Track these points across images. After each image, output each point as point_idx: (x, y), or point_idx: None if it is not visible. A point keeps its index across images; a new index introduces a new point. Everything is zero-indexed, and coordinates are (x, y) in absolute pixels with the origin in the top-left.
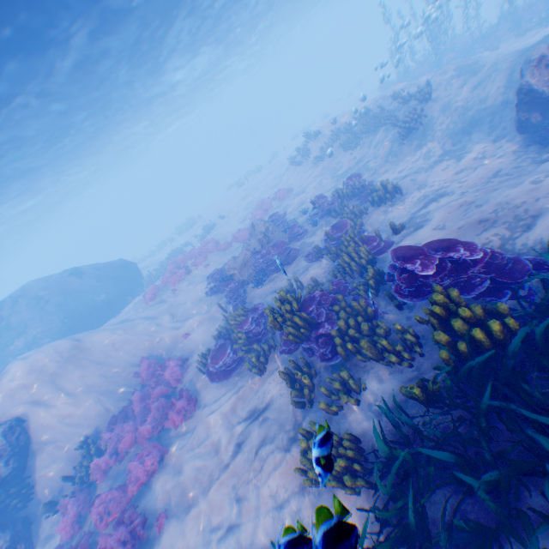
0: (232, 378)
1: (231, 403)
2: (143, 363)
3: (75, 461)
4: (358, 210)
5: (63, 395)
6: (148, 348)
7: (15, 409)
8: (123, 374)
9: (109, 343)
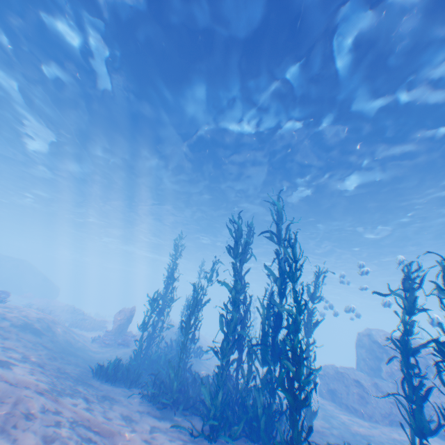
0: None
1: None
2: None
3: None
4: (76, 323)
5: None
6: None
7: None
8: None
9: None
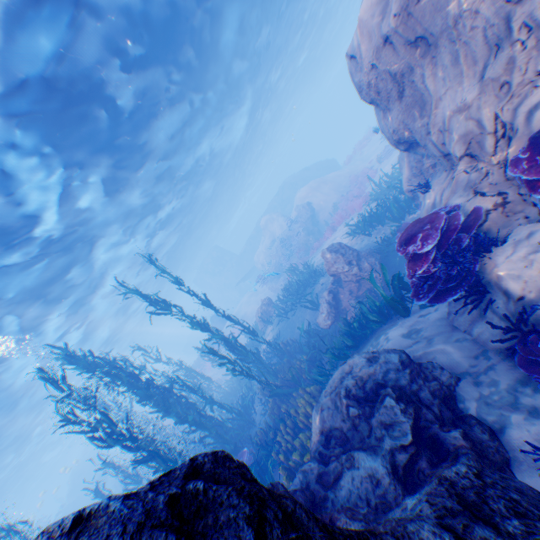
0: (392, 156)
1: (392, 160)
2: (351, 178)
3: (331, 214)
4: None
5: (322, 194)
6: (352, 175)
7: (307, 201)
8: (343, 185)
9: (334, 176)
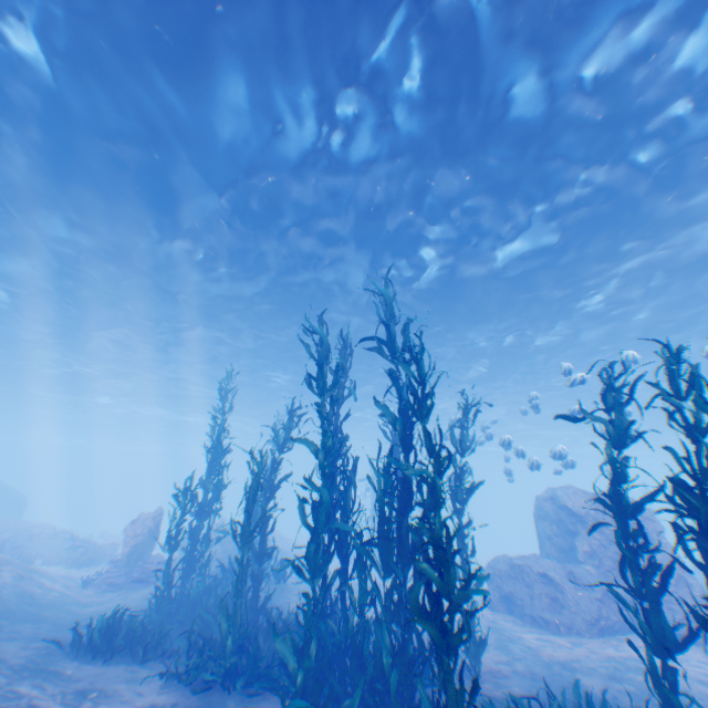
0: None
1: None
2: None
3: None
4: (57, 556)
5: None
6: None
7: None
8: None
9: None
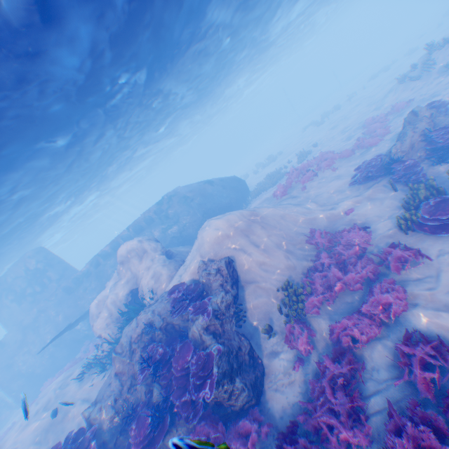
0: None
1: None
2: (315, 231)
3: (275, 299)
4: None
5: (256, 246)
6: (308, 224)
7: (223, 251)
8: (295, 239)
9: (276, 215)
